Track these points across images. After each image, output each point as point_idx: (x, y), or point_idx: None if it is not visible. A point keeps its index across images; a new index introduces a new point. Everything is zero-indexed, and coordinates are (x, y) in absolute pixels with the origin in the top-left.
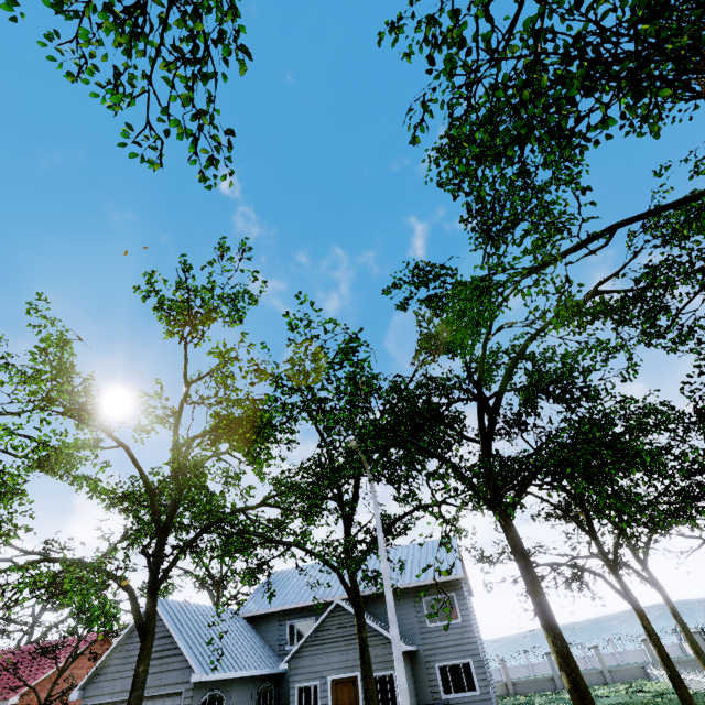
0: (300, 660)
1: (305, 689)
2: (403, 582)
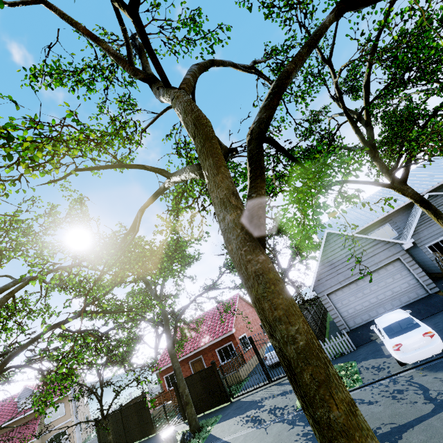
0: (418, 234)
1: (434, 245)
2: None
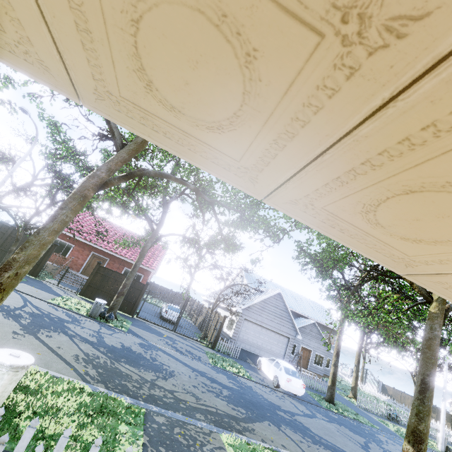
0: None
1: None
2: (323, 322)
